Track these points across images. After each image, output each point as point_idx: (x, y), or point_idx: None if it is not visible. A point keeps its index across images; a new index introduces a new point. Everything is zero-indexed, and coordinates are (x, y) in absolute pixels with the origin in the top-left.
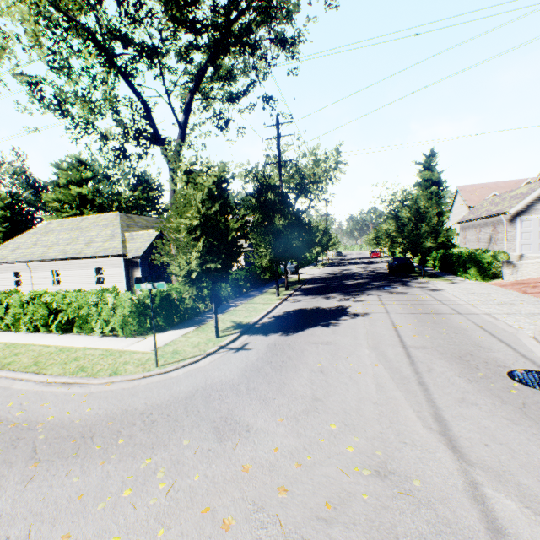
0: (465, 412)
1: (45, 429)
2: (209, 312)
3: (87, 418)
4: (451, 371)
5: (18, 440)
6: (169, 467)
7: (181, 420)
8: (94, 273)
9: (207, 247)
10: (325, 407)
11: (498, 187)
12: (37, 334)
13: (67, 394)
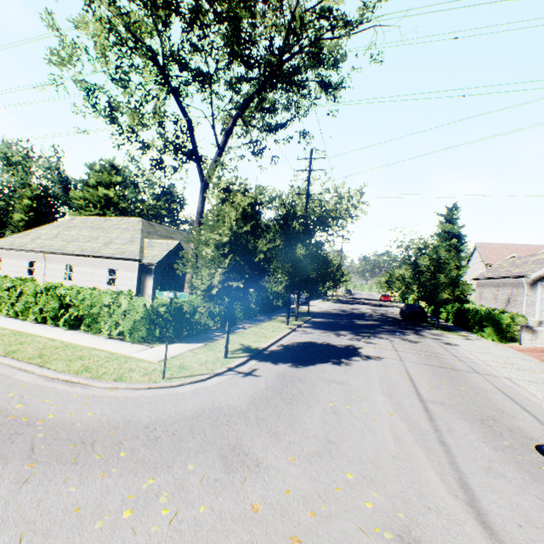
0: (493, 483)
1: (44, 427)
2: (217, 330)
3: (88, 422)
4: (474, 434)
5: (16, 435)
6: (172, 492)
7: (187, 441)
8: (106, 274)
9: (233, 265)
10: (339, 452)
11: (517, 249)
12: (44, 326)
13: (70, 393)
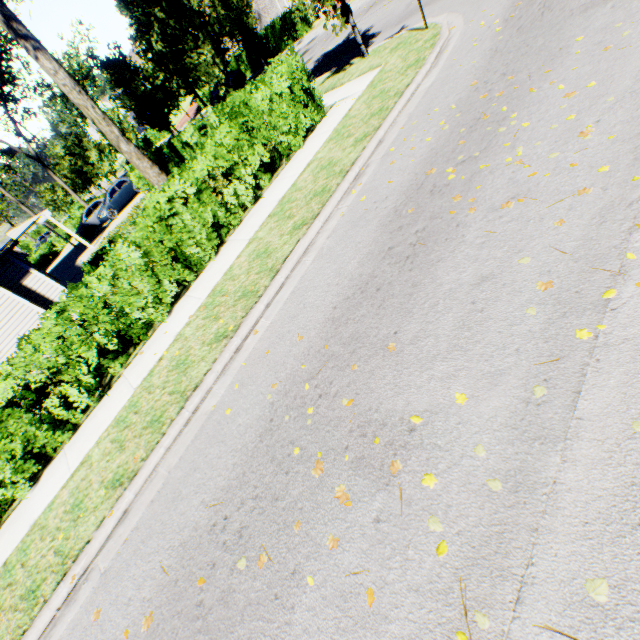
0: None
1: None
2: None
3: None
4: None
5: None
6: None
7: None
8: None
9: None
10: None
11: None
12: (234, 235)
13: (464, 33)
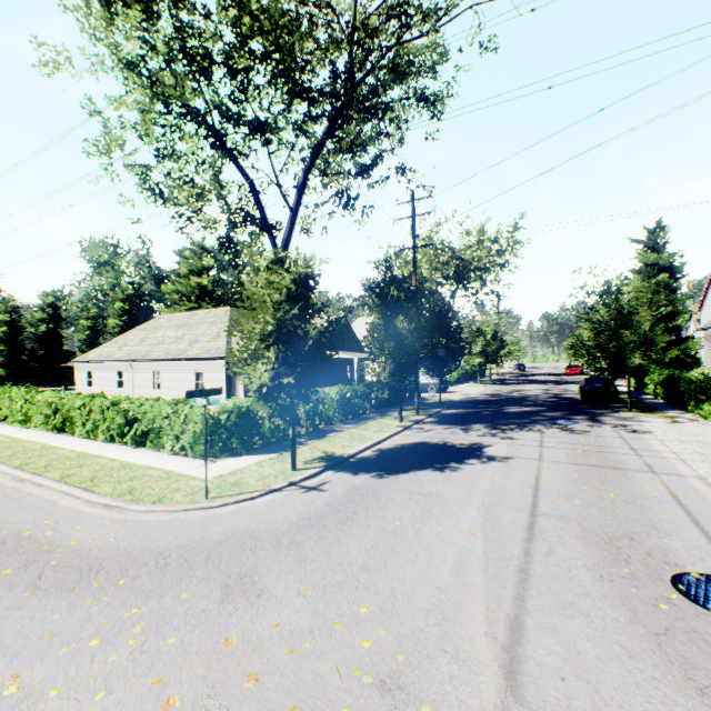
0: (562, 623)
1: (62, 554)
2: (304, 436)
3: (106, 548)
4: (581, 559)
5: (33, 562)
6: (151, 622)
7: (196, 568)
8: (194, 378)
9: (283, 358)
10: (369, 581)
11: None
12: (112, 445)
13: (103, 518)
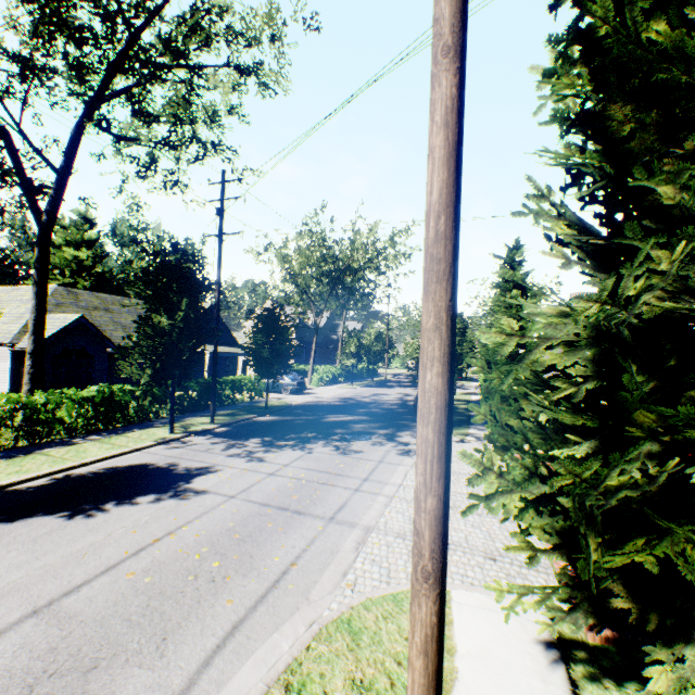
0: None
1: None
2: (0, 453)
3: None
4: None
5: None
6: None
7: None
8: None
9: None
10: None
11: None
12: None
13: None
